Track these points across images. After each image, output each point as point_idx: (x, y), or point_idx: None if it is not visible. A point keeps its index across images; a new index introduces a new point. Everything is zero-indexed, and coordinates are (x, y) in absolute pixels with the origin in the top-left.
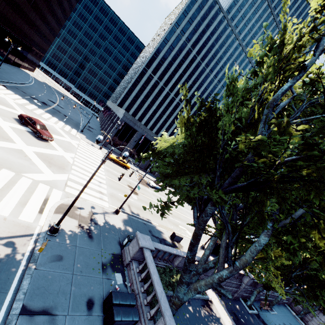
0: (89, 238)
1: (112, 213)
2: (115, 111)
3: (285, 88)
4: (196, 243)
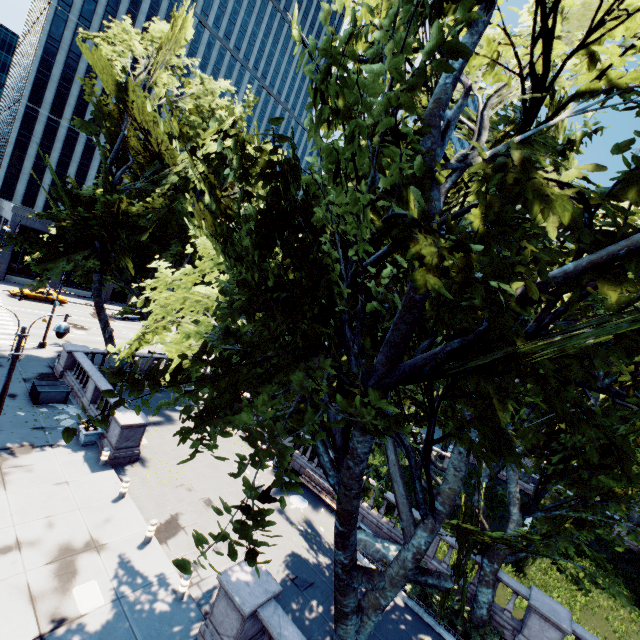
0: None
1: (34, 348)
2: None
3: (109, 161)
4: (100, 311)
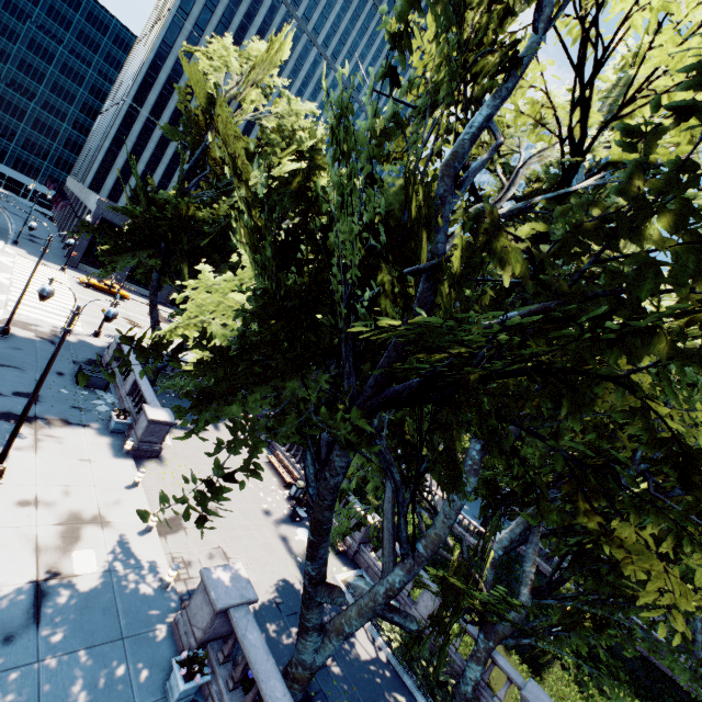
0: (54, 346)
1: (89, 336)
2: (83, 201)
3: (187, 168)
4: (153, 309)
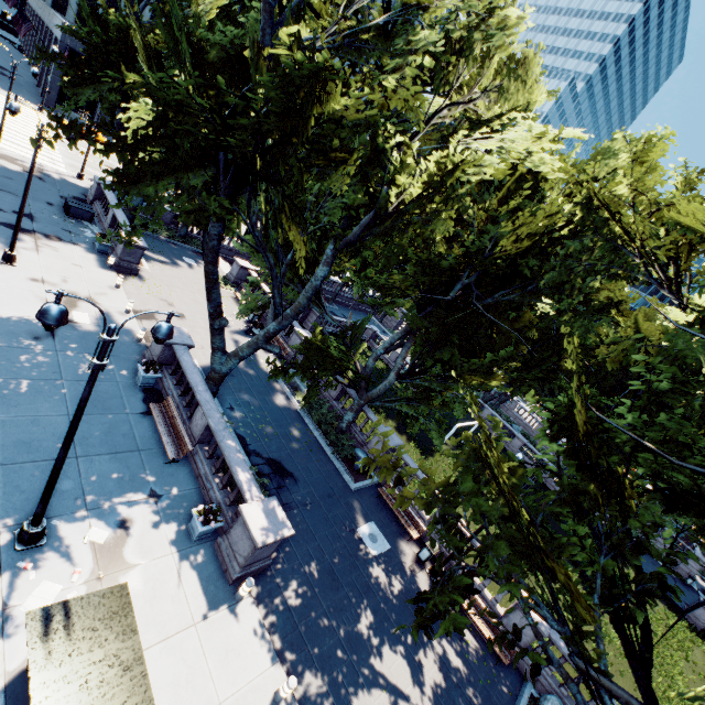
0: (41, 181)
1: (73, 177)
2: (48, 25)
3: None
4: None
